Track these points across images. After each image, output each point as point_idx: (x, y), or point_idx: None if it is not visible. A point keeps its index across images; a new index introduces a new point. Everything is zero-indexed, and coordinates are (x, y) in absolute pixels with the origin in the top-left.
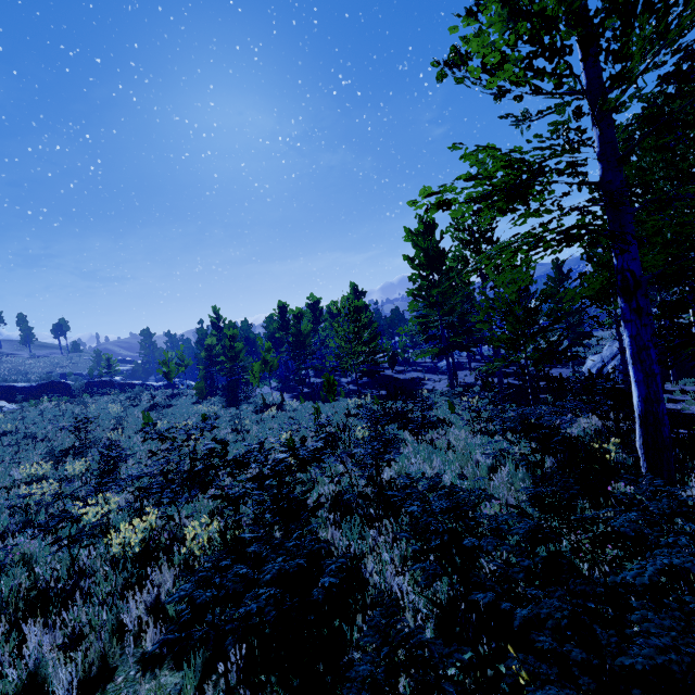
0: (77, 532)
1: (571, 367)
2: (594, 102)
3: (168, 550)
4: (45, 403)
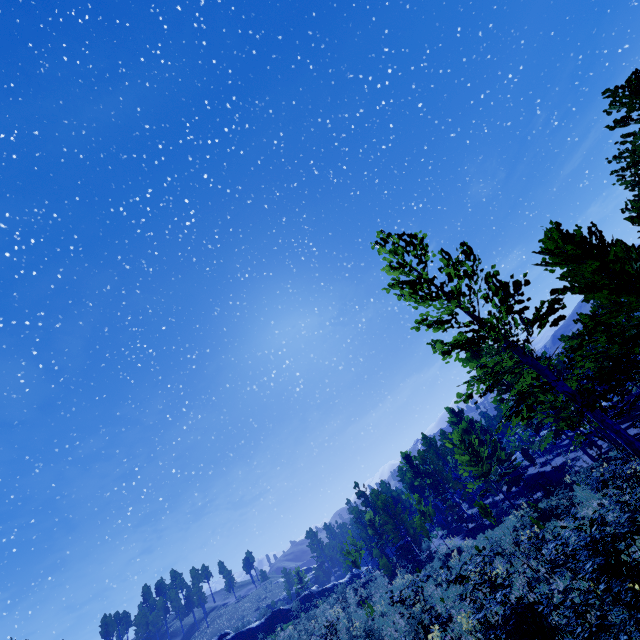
0: None
1: None
2: (497, 338)
3: None
4: (280, 633)
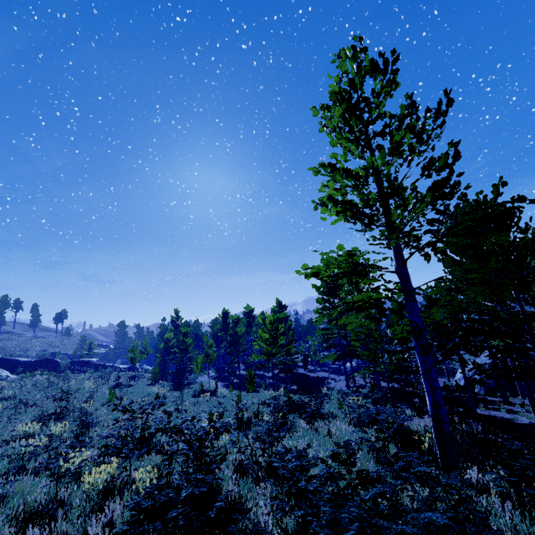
0: (66, 470)
1: (447, 377)
2: (389, 232)
3: (120, 491)
4: (37, 375)
